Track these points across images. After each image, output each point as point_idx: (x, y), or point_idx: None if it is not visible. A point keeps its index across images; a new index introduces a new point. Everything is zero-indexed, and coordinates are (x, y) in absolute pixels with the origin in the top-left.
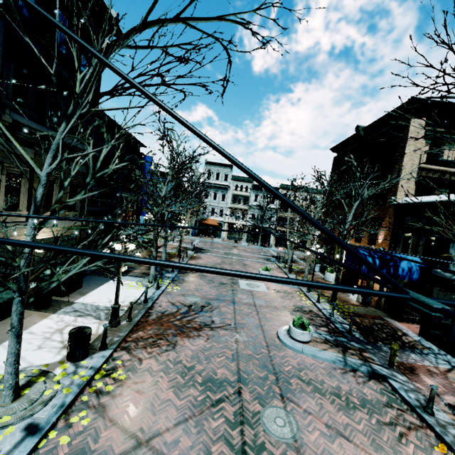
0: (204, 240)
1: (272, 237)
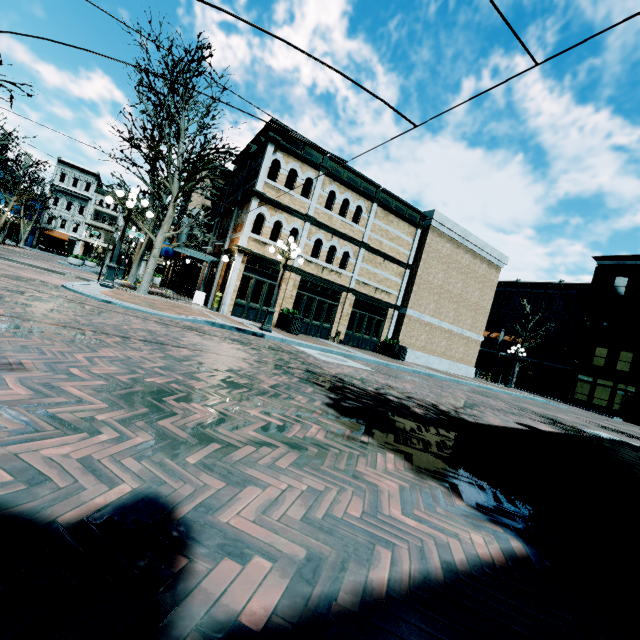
0: (43, 252)
1: (142, 269)
